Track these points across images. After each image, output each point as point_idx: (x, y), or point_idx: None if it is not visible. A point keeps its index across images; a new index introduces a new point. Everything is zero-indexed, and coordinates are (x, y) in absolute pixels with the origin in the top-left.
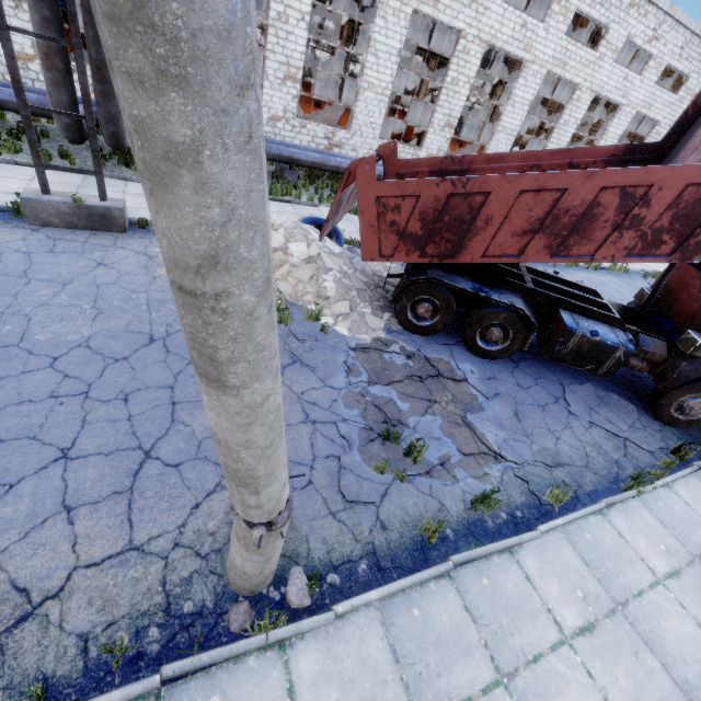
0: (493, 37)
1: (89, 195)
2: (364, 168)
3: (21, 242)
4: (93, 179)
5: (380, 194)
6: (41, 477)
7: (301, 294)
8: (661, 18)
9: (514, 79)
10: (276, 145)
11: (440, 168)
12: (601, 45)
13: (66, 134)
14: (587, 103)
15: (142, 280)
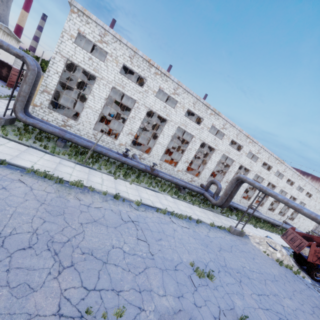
0: (270, 180)
1: (238, 227)
2: (313, 244)
3: (238, 240)
4: (214, 213)
5: (315, 249)
6: (315, 310)
7: (289, 264)
8: (305, 182)
9: (271, 187)
10: (234, 203)
11: (305, 235)
12: (293, 185)
13: (217, 205)
14: (289, 197)
15: (263, 255)
